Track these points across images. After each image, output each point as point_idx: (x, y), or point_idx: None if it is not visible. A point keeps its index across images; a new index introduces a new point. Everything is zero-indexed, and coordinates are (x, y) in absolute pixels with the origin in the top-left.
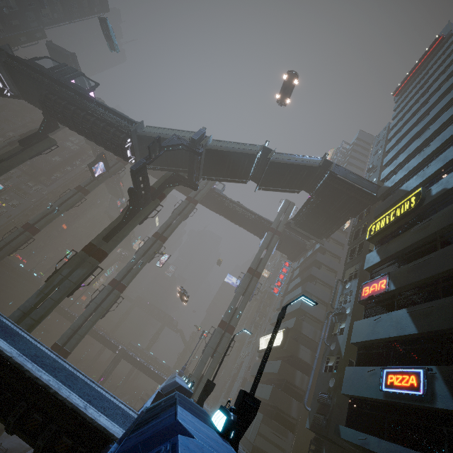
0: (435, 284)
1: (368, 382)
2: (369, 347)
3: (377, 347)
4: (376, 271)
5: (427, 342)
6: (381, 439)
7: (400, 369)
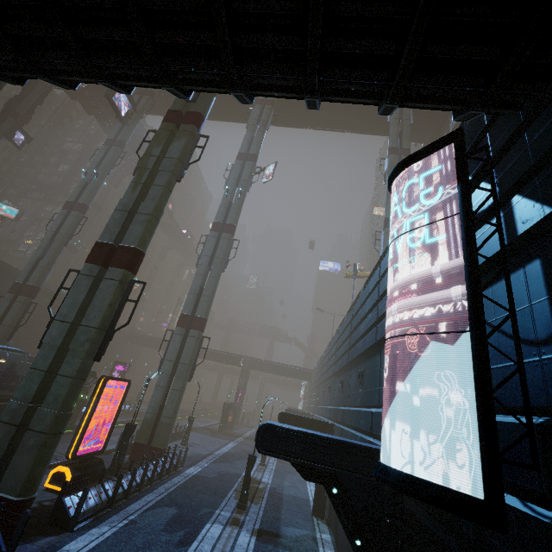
0: None
1: None
2: None
3: None
4: None
5: None
6: None
7: None
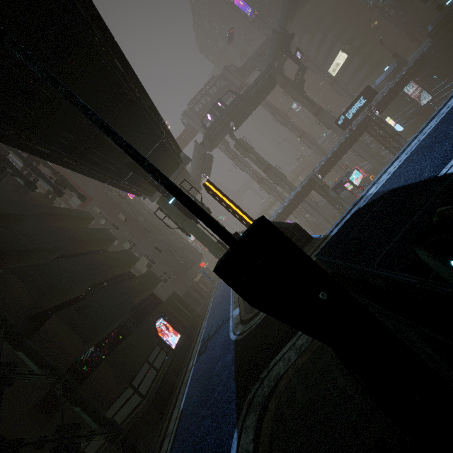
0: None
1: None
2: None
3: None
4: None
5: None
6: None
7: None
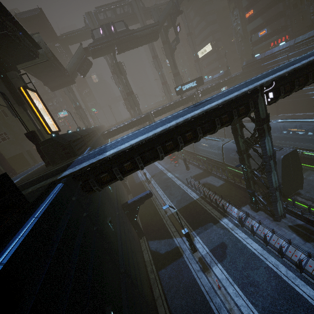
0: (265, 7)
1: (255, 37)
2: (253, 30)
3: (254, 29)
4: (247, 7)
5: (265, 22)
6: (261, 44)
7: (262, 31)
